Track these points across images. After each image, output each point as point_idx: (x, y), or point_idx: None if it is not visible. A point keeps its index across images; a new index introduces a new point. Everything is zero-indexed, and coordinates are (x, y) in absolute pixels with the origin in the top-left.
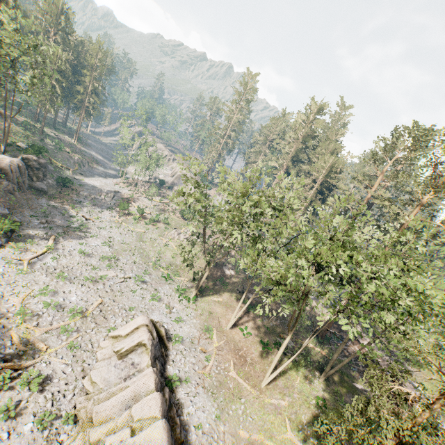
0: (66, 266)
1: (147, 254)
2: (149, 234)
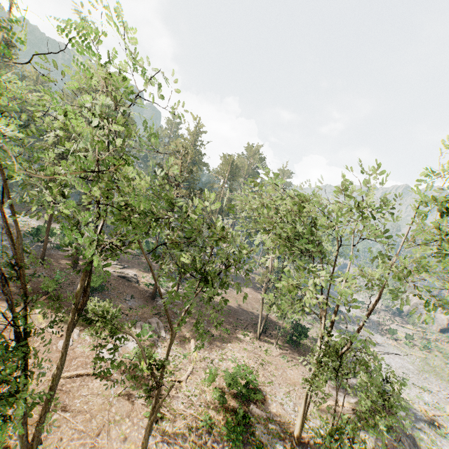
0: (398, 373)
1: (446, 379)
2: (431, 360)
